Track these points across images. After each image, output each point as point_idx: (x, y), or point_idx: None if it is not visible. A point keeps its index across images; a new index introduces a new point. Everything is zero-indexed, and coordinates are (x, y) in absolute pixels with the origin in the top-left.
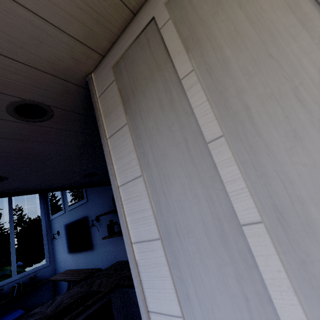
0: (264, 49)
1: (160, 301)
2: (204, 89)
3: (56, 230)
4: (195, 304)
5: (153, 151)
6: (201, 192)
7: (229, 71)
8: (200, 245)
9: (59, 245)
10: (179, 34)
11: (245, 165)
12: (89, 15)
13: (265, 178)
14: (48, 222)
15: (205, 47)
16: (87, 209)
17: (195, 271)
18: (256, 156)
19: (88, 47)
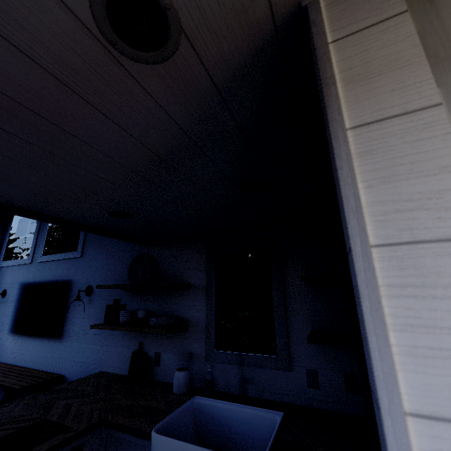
0: None
1: None
2: None
3: (2, 287)
4: None
5: None
6: None
7: None
8: None
9: None
10: None
11: None
12: None
13: None
14: None
15: None
16: (76, 270)
17: None
18: None
19: None
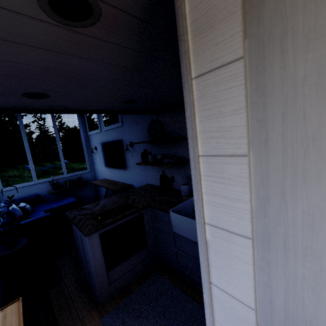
0: None
1: (228, 285)
2: None
3: (94, 145)
4: (278, 312)
5: (287, 125)
6: None
7: None
8: (323, 277)
9: (97, 158)
10: None
11: None
12: None
13: None
14: (86, 137)
15: None
16: (122, 133)
17: (296, 292)
18: None
19: None
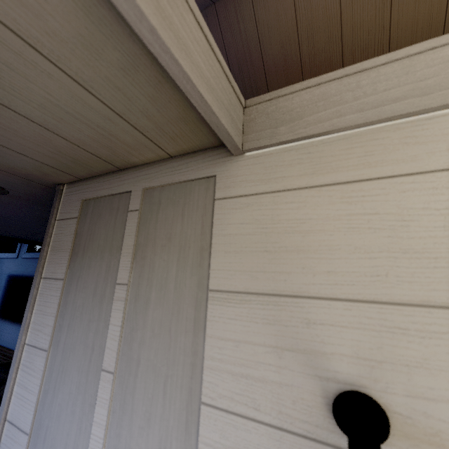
0: (170, 320)
1: None
2: (126, 311)
3: None
4: None
5: (68, 333)
6: (78, 413)
7: (146, 313)
8: None
9: None
10: (138, 234)
11: (114, 416)
12: (62, 156)
13: (118, 441)
14: None
15: (145, 270)
16: None
17: None
18: (123, 414)
19: (61, 171)
